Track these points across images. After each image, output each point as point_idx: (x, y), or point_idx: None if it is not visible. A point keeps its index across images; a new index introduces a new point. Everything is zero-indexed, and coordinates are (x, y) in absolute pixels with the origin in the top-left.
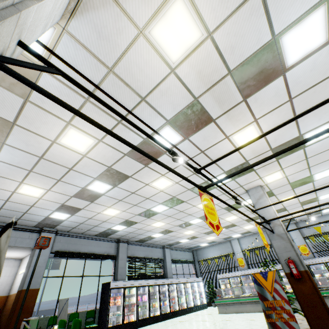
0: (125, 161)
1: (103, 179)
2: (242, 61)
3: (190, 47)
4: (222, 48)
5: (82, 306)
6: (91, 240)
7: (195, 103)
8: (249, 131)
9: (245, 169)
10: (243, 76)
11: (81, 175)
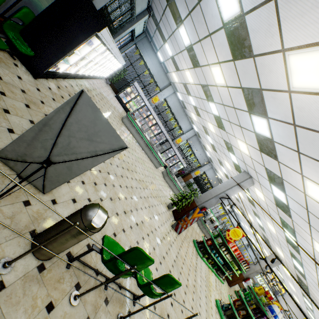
0: None
1: None
2: None
3: None
4: None
5: None
6: None
7: None
8: None
9: None
10: None
11: None
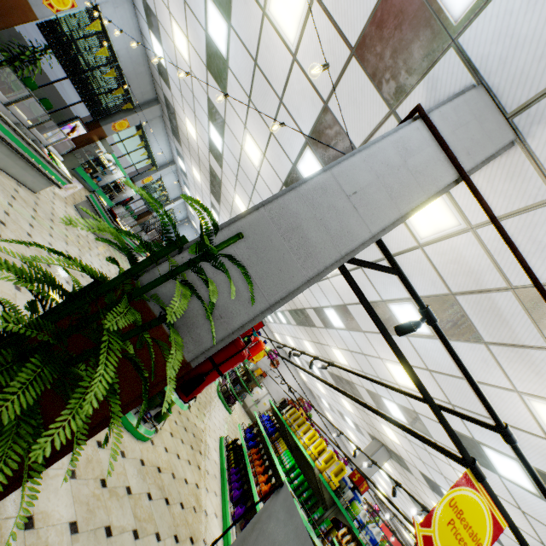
0: None
1: None
2: None
3: None
4: None
5: None
6: None
7: None
8: None
9: None
10: None
11: None
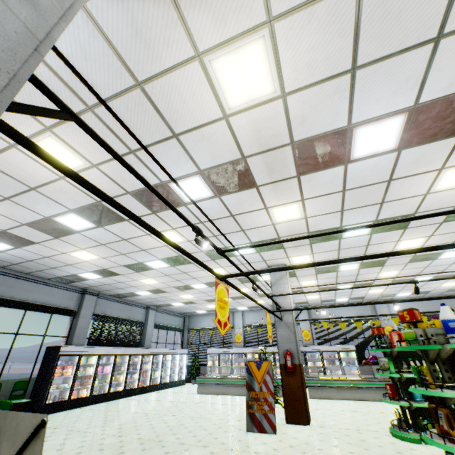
0: (125, 200)
1: (84, 214)
2: (310, 136)
3: (257, 99)
4: (292, 115)
5: (1, 365)
6: (40, 285)
7: (241, 161)
8: (292, 208)
9: (273, 270)
10: (305, 152)
11: (50, 201)
